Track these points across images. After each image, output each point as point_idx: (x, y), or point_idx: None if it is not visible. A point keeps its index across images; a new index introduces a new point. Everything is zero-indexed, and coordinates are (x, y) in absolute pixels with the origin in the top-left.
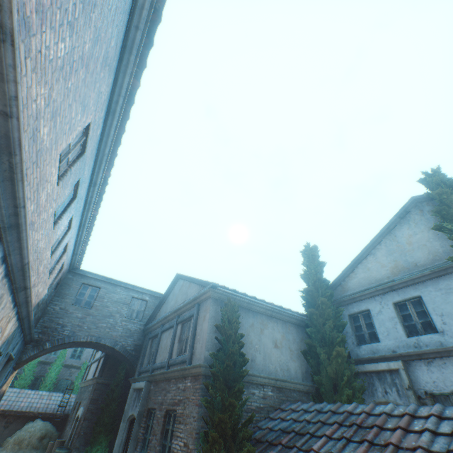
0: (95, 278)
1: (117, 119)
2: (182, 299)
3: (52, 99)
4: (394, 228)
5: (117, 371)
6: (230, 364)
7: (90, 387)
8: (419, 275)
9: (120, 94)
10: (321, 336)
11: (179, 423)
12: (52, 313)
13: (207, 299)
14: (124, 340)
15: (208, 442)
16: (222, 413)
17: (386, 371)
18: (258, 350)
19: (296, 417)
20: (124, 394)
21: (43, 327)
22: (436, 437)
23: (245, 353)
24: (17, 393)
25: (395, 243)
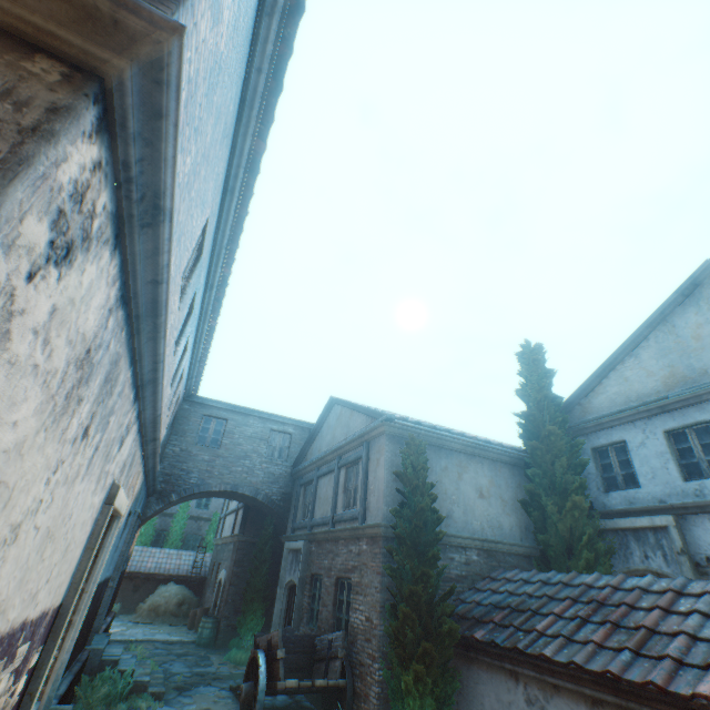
0: (219, 407)
1: (237, 198)
2: (342, 434)
3: (179, 223)
4: (672, 314)
5: (262, 526)
6: (419, 524)
7: (230, 546)
8: (709, 389)
9: (240, 165)
10: (549, 480)
11: (356, 594)
12: (171, 456)
13: (380, 435)
14: (268, 487)
15: (397, 616)
16: (413, 584)
17: (648, 529)
18: (456, 502)
19: (513, 589)
20: (275, 555)
21: (164, 475)
22: (708, 620)
23: (438, 507)
24: (140, 552)
25: (672, 337)
